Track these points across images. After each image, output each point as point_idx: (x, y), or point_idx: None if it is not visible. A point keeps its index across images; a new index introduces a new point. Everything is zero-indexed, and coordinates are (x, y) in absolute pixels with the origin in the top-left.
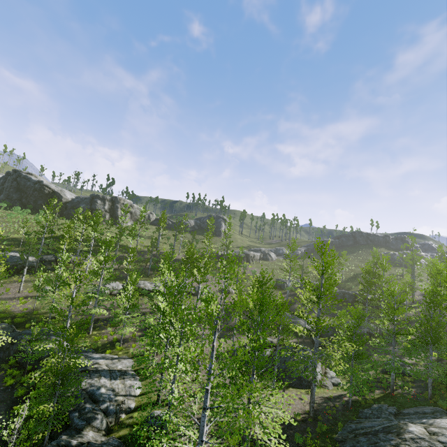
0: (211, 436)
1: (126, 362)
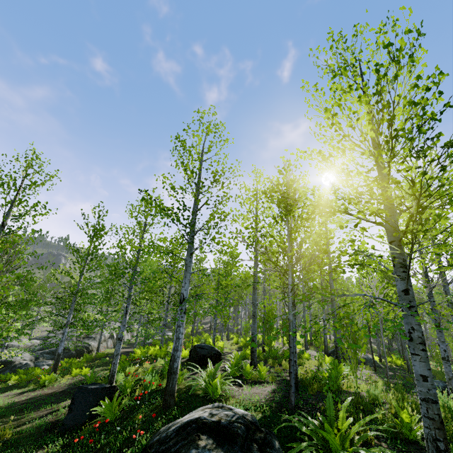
0: None
1: None
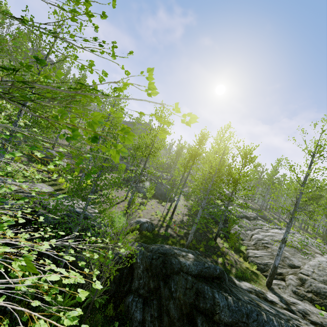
0: (177, 227)
1: (44, 186)
